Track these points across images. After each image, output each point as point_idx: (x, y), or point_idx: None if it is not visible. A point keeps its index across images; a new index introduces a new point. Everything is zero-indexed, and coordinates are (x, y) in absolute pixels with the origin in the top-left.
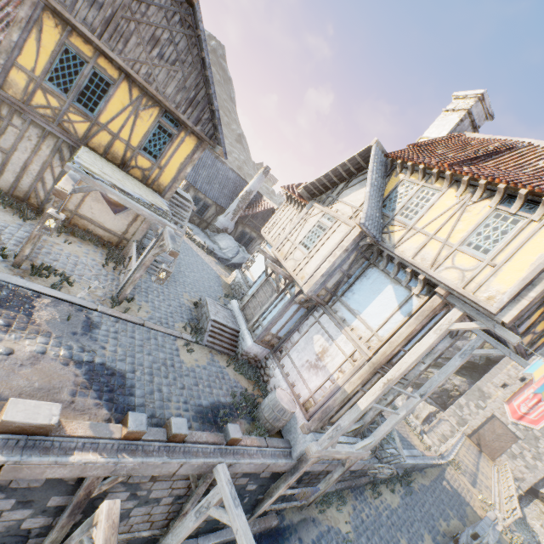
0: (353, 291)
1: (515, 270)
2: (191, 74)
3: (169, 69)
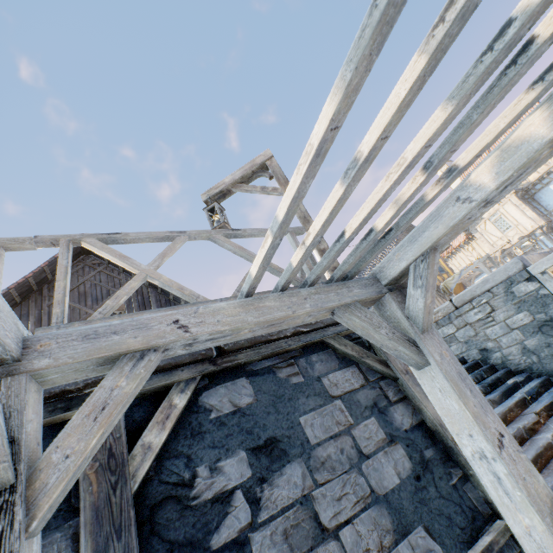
0: (546, 205)
1: None
2: None
3: None
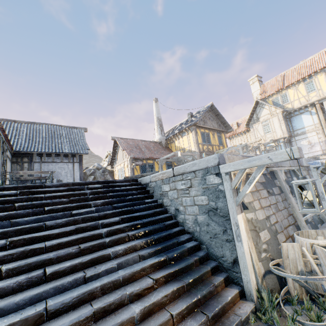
0: (294, 126)
1: (324, 86)
2: (216, 119)
3: (213, 122)
